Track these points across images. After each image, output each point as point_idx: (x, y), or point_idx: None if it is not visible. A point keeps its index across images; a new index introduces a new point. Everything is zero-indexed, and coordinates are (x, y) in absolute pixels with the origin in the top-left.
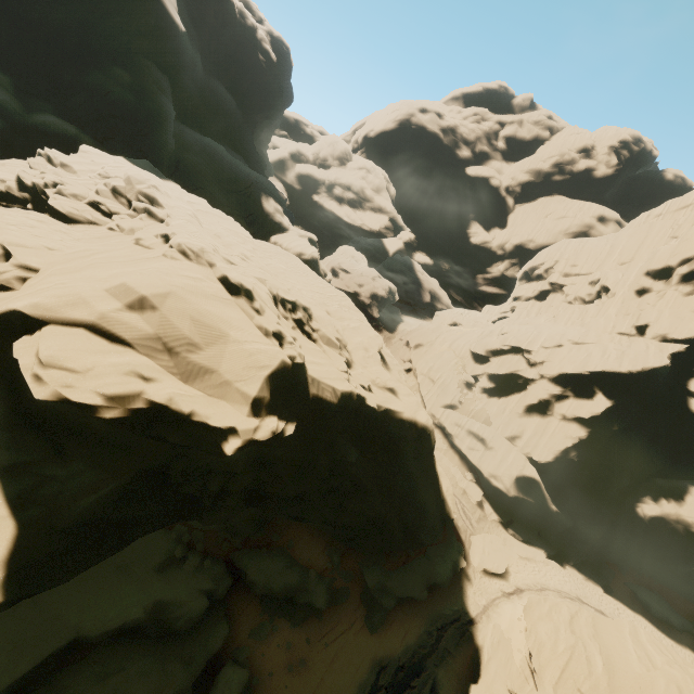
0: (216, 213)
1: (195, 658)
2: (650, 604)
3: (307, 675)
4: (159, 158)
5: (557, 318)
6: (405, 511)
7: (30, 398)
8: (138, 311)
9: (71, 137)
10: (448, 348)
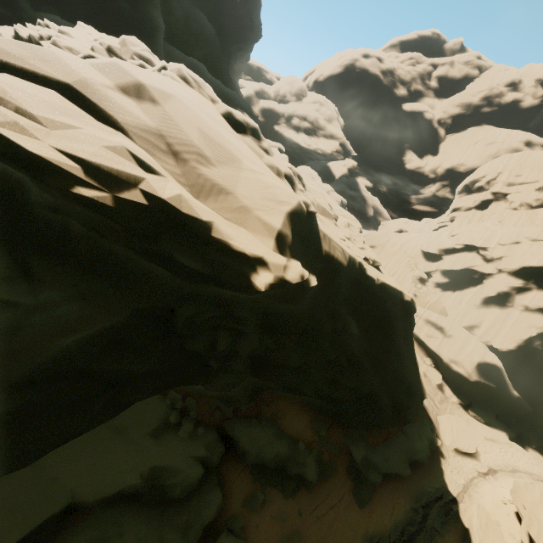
0: None
1: (191, 526)
2: None
3: None
4: None
5: (503, 222)
6: (394, 388)
7: None
8: (133, 99)
9: None
10: (399, 249)
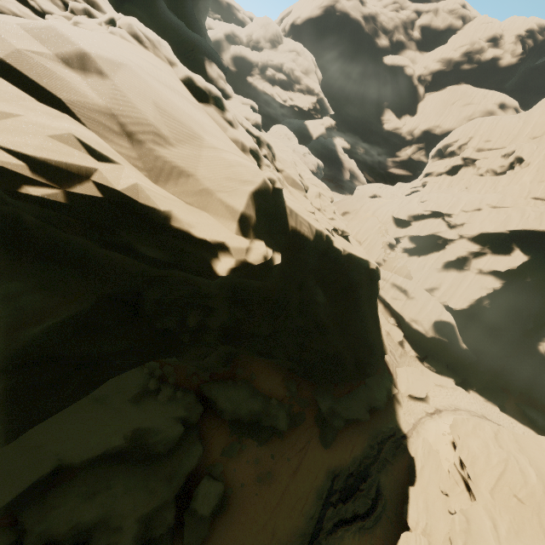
0: None
1: (175, 475)
2: (536, 419)
3: (273, 484)
4: None
5: (470, 188)
6: (357, 348)
7: None
8: (78, 72)
9: None
10: (372, 215)
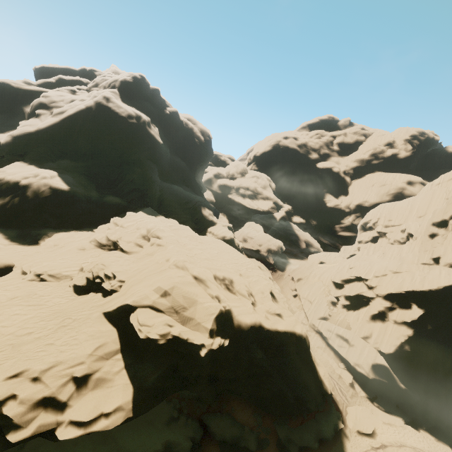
0: (182, 228)
1: None
2: None
3: None
4: (153, 202)
5: (385, 254)
6: (295, 387)
7: (130, 336)
8: (164, 297)
9: (118, 203)
10: (318, 280)
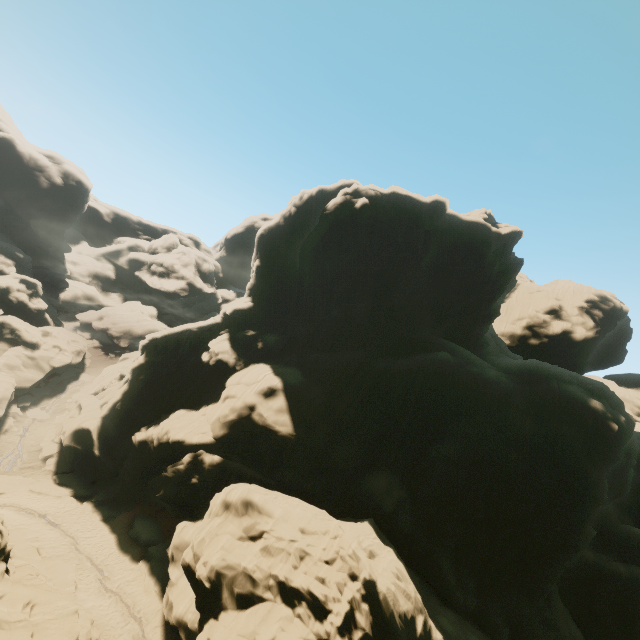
0: None
1: None
2: (135, 526)
3: None
4: None
5: None
6: None
7: None
8: None
9: None
10: None
